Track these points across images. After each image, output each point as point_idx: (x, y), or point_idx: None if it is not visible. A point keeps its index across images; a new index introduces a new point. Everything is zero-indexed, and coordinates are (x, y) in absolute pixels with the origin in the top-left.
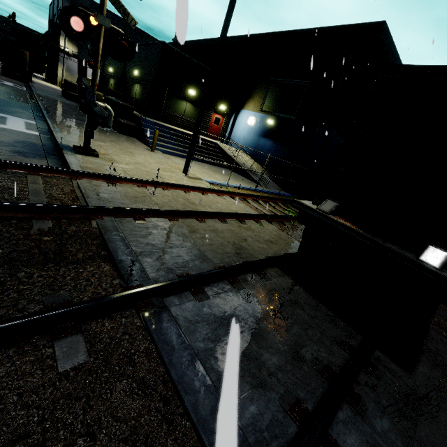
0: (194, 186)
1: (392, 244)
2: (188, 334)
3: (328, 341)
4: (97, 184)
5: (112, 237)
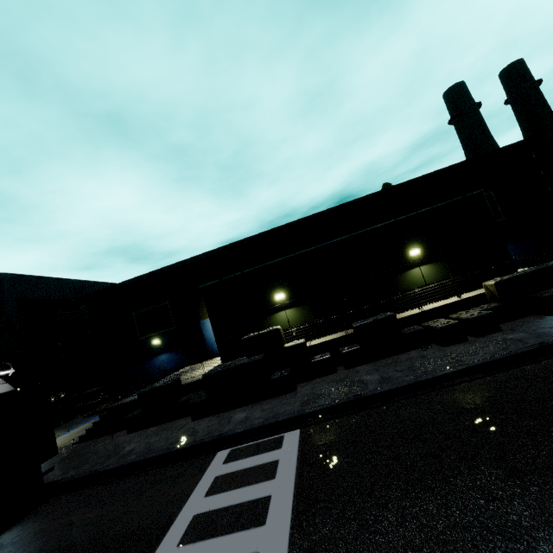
0: None
1: None
2: None
3: None
4: None
5: None
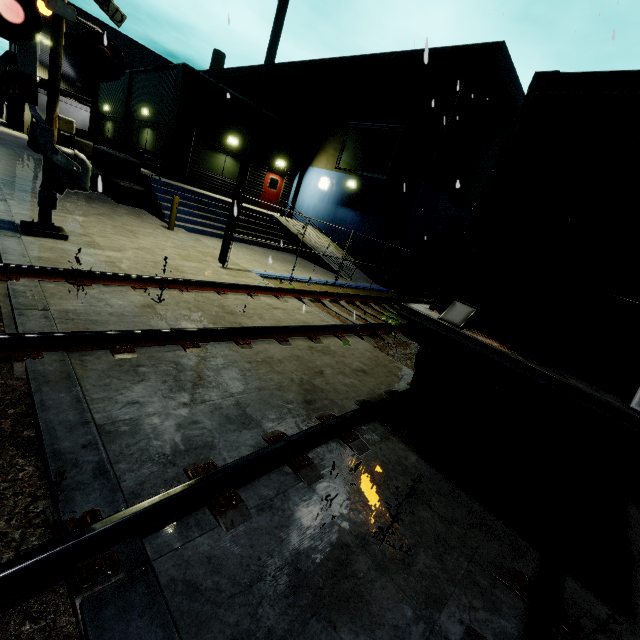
0: (235, 284)
1: (575, 379)
2: (194, 637)
3: (484, 577)
4: (50, 287)
5: (51, 398)
